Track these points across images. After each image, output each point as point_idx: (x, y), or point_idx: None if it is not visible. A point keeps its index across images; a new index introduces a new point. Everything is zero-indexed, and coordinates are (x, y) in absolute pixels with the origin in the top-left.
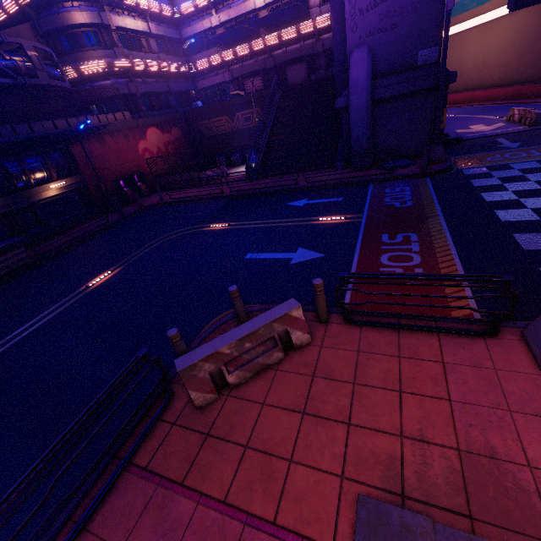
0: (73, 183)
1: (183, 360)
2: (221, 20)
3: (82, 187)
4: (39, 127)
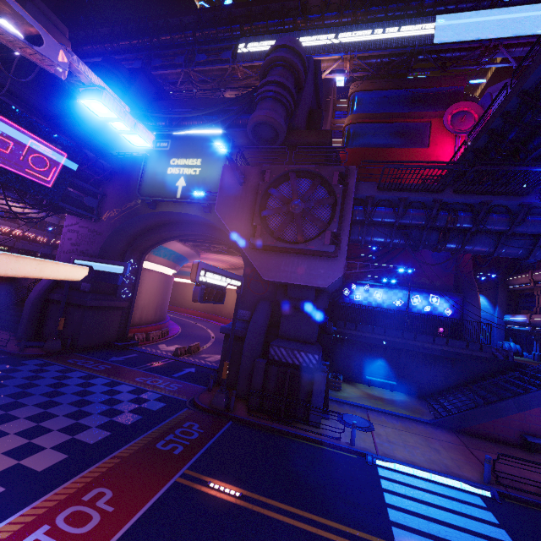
0: None
1: None
2: None
3: None
4: None
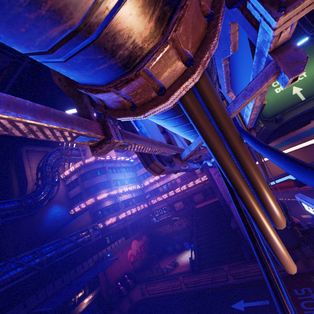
0: (95, 293)
1: None
2: (160, 185)
3: (99, 293)
4: (86, 263)
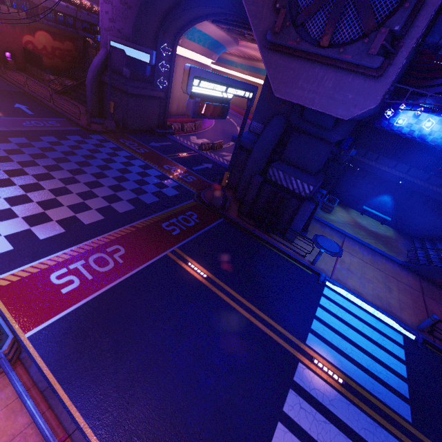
0: None
1: None
2: None
3: None
4: None
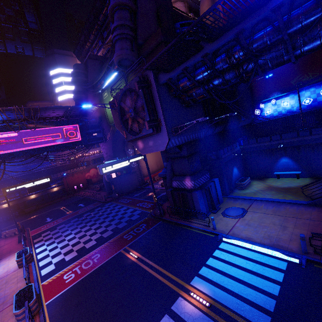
0: (61, 187)
1: (3, 231)
2: None
3: (64, 188)
4: (56, 175)
